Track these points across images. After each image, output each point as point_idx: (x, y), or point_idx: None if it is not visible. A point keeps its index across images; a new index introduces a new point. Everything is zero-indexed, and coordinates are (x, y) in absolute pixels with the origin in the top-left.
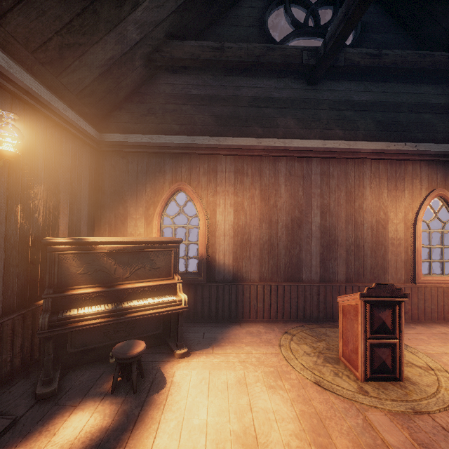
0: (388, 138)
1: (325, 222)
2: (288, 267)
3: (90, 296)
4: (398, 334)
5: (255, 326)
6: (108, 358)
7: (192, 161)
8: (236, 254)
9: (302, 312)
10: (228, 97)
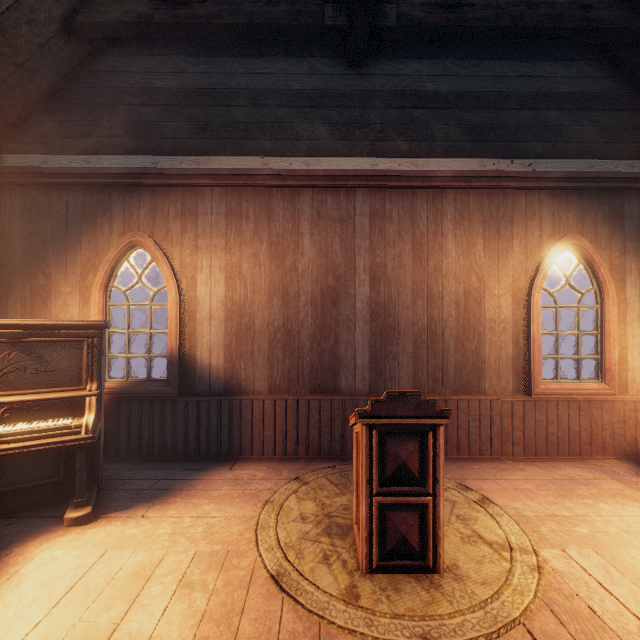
0: (485, 153)
1: (378, 295)
2: (317, 370)
3: None
4: (431, 486)
5: (253, 468)
6: None
7: (156, 198)
8: (230, 349)
9: (338, 444)
10: (216, 91)
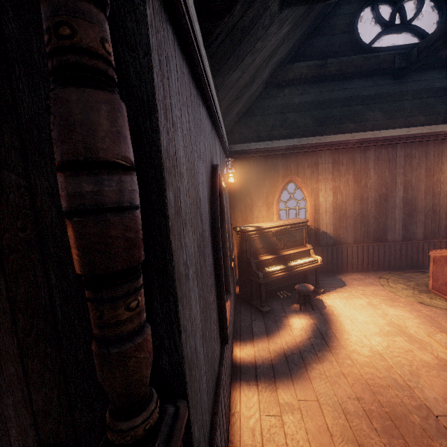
0: None
1: (407, 195)
2: (376, 232)
3: (270, 260)
4: None
5: (354, 275)
6: (276, 296)
7: (298, 158)
8: (335, 225)
9: (387, 263)
10: (324, 101)
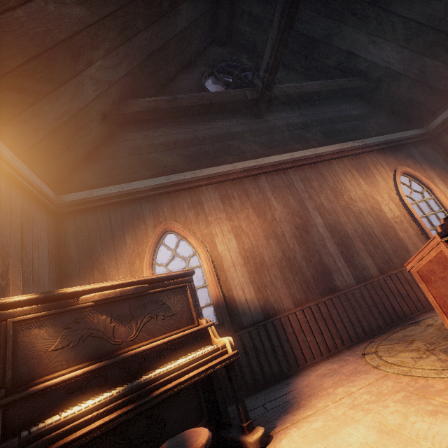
0: (337, 142)
1: (327, 221)
2: (317, 279)
3: (78, 383)
4: None
5: (320, 367)
6: None
7: (172, 199)
8: (256, 283)
9: (359, 327)
10: (190, 139)
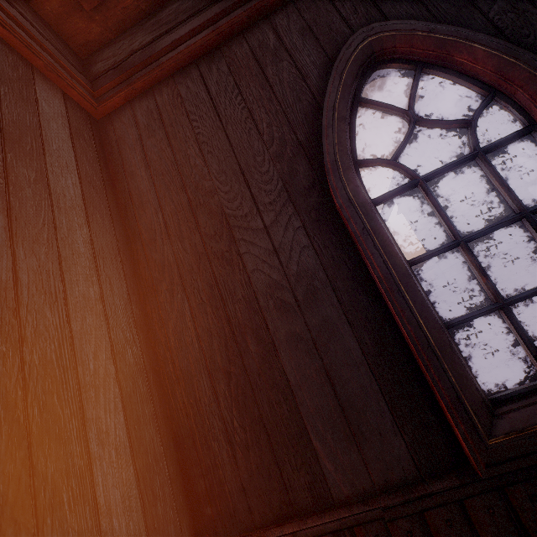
0: None
1: None
2: None
3: None
4: None
5: None
6: None
7: None
8: None
9: None
10: None
